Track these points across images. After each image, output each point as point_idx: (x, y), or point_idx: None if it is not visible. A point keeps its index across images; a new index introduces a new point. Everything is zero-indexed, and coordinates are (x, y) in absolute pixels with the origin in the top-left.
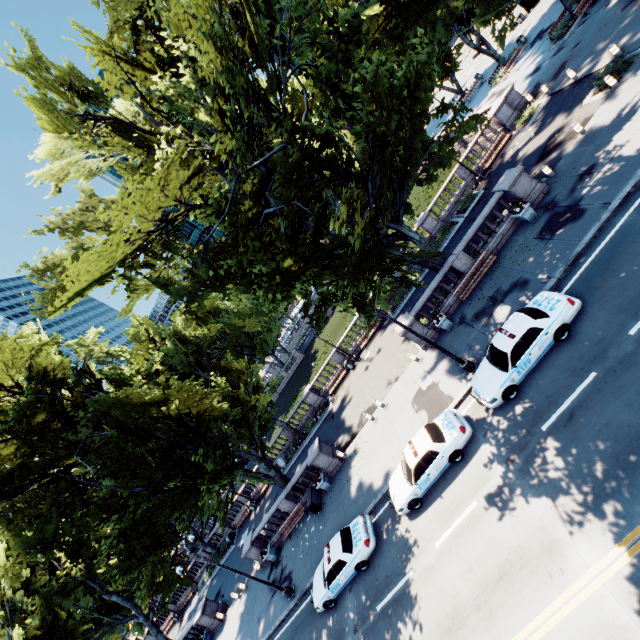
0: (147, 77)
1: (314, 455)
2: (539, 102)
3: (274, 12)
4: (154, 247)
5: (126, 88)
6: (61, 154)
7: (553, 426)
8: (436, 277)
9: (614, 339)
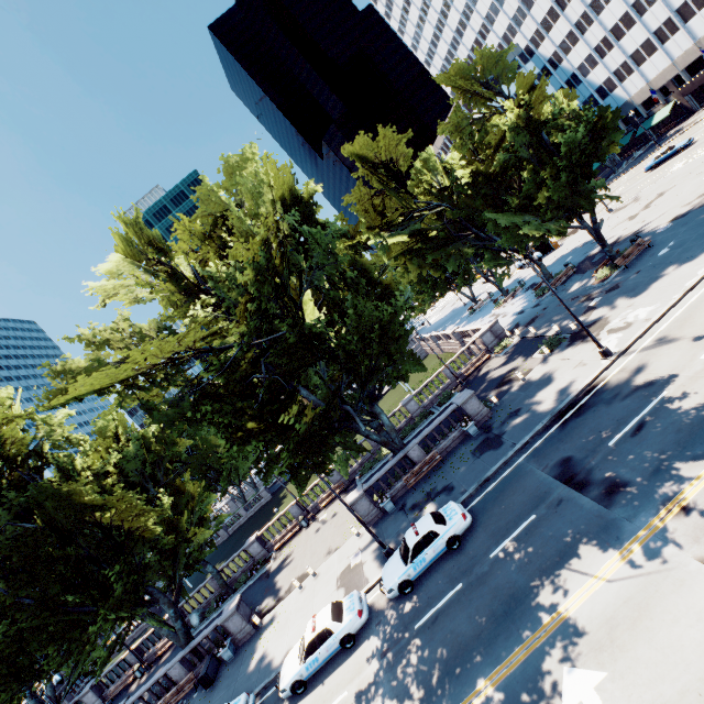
0: (209, 251)
1: (229, 613)
2: (513, 339)
3: (314, 242)
4: (158, 375)
5: (191, 253)
6: (120, 275)
7: (422, 625)
8: (392, 460)
9: (481, 558)
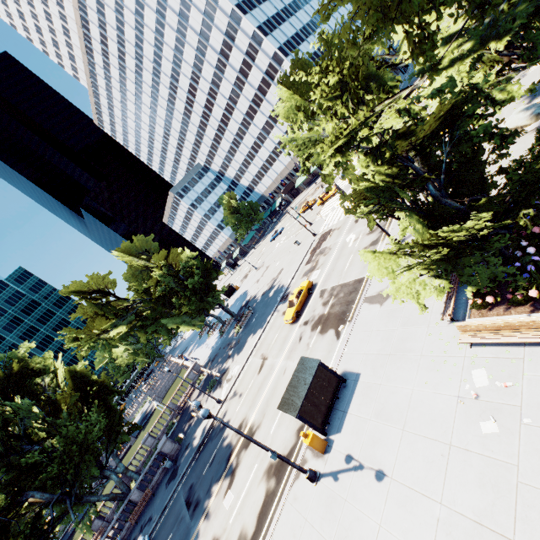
0: None
1: None
2: (205, 374)
3: (30, 387)
4: None
5: None
6: None
7: None
8: (121, 507)
9: None
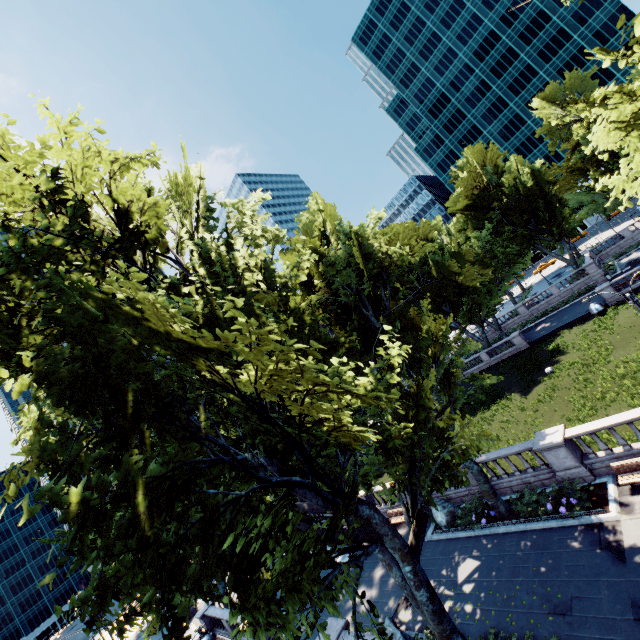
0: None
1: None
2: None
3: None
4: None
5: None
6: None
7: None
8: None
9: None
